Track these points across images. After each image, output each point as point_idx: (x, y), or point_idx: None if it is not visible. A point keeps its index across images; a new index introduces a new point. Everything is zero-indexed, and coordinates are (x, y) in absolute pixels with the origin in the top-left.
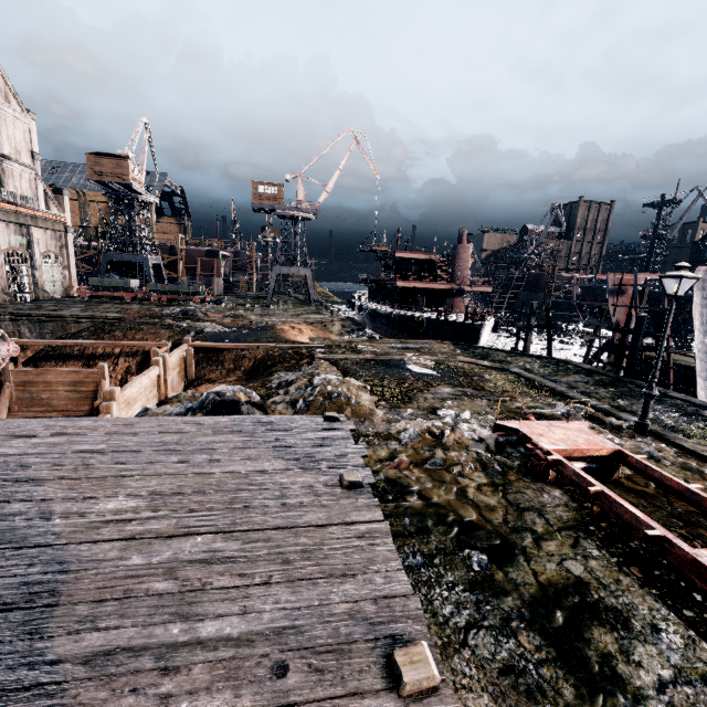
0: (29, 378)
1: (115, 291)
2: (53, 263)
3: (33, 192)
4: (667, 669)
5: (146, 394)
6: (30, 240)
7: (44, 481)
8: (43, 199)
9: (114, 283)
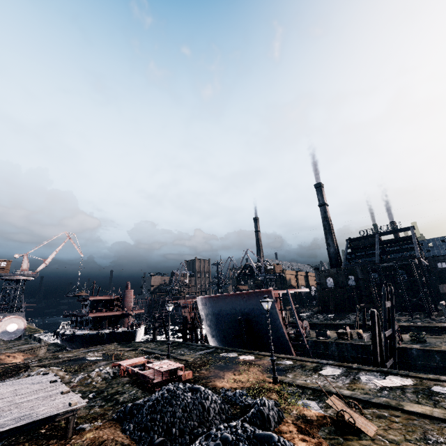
0: None
1: None
2: None
3: None
4: (128, 395)
5: None
6: None
7: None
8: None
9: None
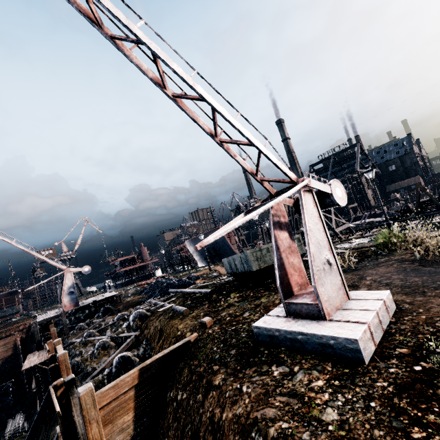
0: None
1: None
2: None
3: None
4: None
5: None
6: None
7: None
8: None
9: None
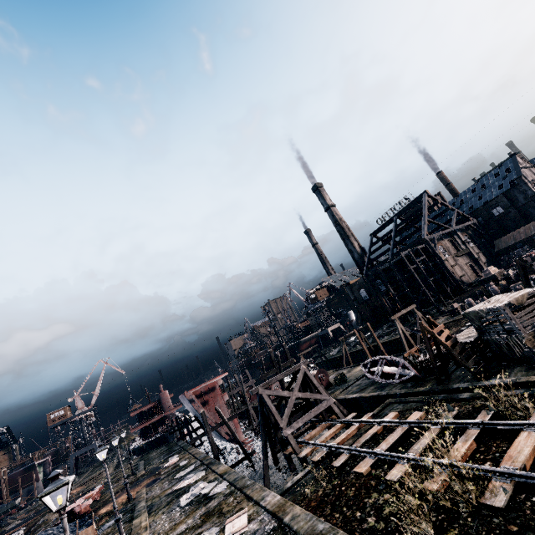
0: None
1: None
2: None
3: None
4: None
5: None
6: None
7: None
8: None
9: None
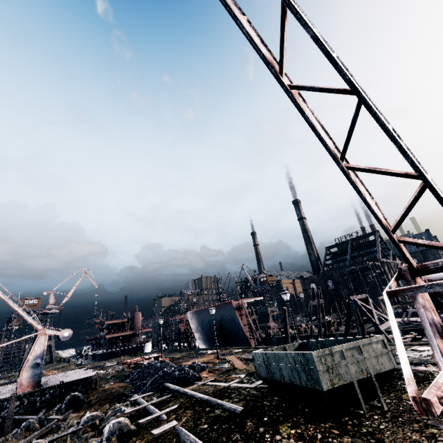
0: None
1: None
2: None
3: None
4: None
5: None
6: None
7: None
8: None
9: None
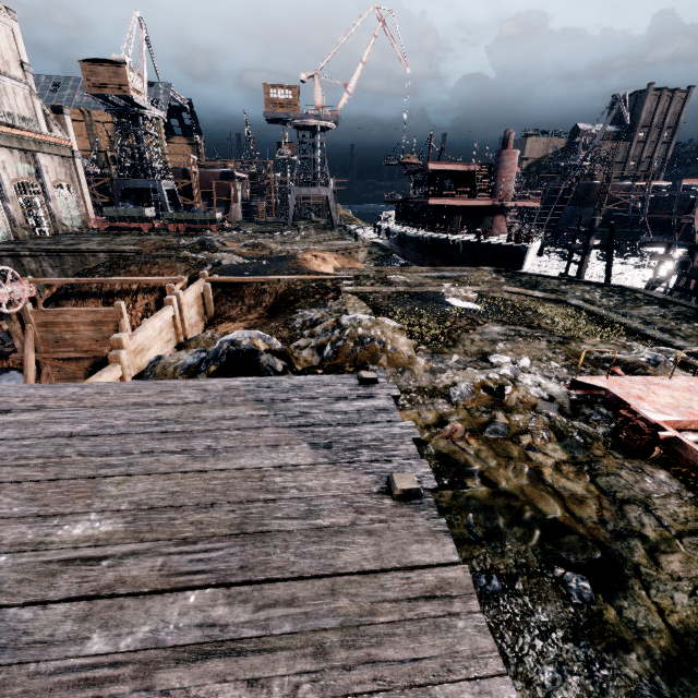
0: (49, 318)
1: (131, 221)
2: (66, 193)
3: (31, 112)
4: None
5: (162, 337)
6: (38, 168)
7: (2, 484)
8: (43, 120)
9: (129, 213)
